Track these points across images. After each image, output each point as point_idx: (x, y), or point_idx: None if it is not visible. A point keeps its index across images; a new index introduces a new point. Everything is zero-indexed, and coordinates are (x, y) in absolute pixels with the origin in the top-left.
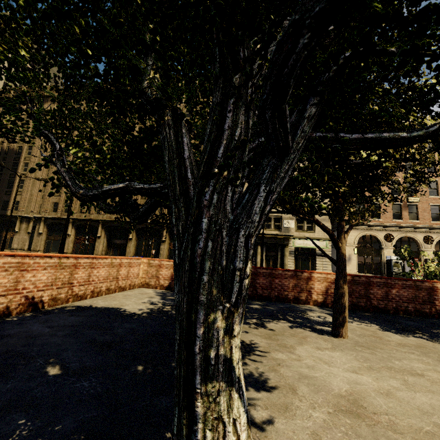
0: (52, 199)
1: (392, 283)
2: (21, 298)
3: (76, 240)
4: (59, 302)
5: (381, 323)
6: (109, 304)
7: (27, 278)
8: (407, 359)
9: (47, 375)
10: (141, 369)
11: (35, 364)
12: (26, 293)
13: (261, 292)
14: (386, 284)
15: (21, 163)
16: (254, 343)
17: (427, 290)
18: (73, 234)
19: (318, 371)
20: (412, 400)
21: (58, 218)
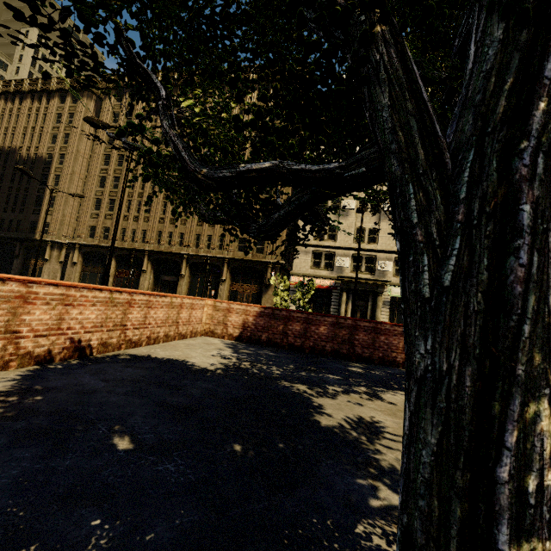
0: (88, 222)
1: None
2: (66, 340)
3: (117, 274)
4: (110, 348)
5: None
6: (171, 354)
7: (72, 316)
8: None
9: (116, 449)
10: (240, 450)
11: (96, 431)
12: (71, 334)
13: (360, 351)
14: None
15: (51, 176)
16: (377, 421)
17: None
18: (114, 266)
19: None
20: None
21: (96, 245)
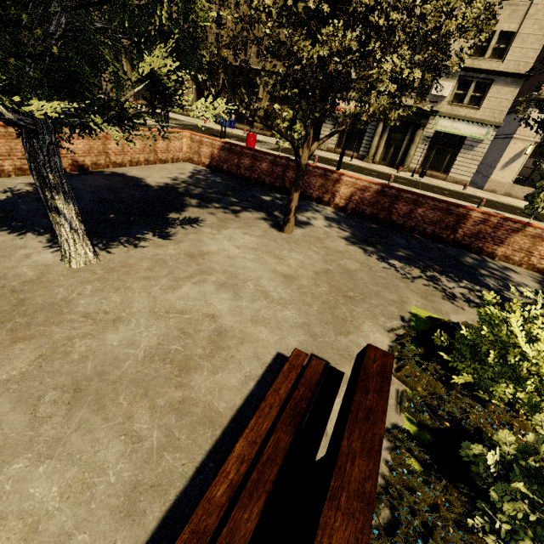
0: None
1: (422, 202)
2: (68, 160)
3: None
4: (101, 166)
5: (362, 234)
6: (139, 174)
7: (66, 146)
8: (298, 253)
9: None
10: (112, 216)
11: None
12: (70, 157)
13: (288, 186)
14: (416, 202)
15: None
16: (204, 220)
17: (458, 217)
18: None
19: (214, 241)
20: (240, 263)
21: None
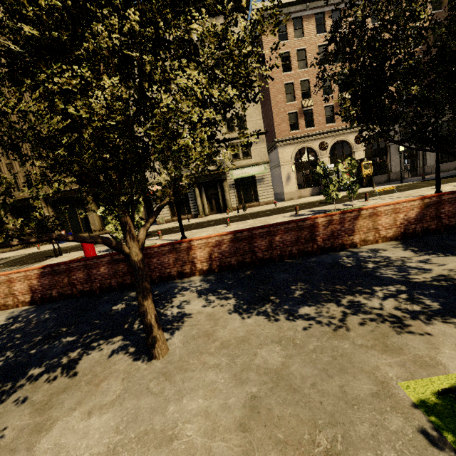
0: None
1: (274, 230)
2: None
3: None
4: None
5: (246, 291)
6: None
7: None
8: (193, 392)
9: None
10: None
11: None
12: None
13: None
14: (269, 233)
15: None
16: None
17: (309, 228)
18: None
19: None
20: None
21: None
